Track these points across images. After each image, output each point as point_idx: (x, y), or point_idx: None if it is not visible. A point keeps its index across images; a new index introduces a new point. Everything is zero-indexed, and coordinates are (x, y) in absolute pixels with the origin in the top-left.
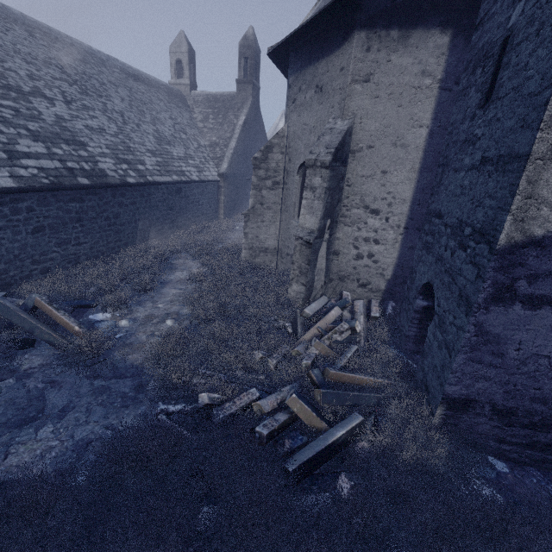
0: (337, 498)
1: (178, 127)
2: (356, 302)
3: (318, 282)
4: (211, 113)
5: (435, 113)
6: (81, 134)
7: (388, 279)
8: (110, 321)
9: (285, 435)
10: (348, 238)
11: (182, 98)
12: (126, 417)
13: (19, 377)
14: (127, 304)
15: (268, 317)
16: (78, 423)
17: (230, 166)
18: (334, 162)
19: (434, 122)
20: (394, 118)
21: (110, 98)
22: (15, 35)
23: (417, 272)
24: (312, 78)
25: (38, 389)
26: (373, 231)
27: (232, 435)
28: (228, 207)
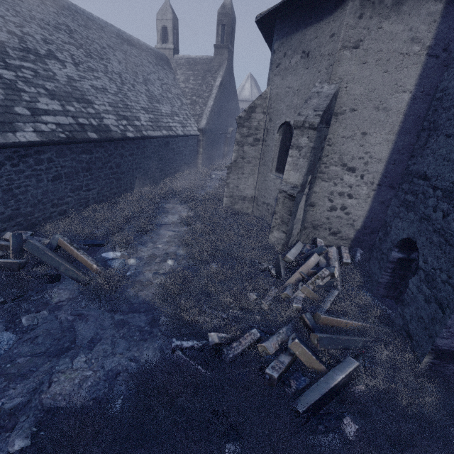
0: (346, 440)
1: (165, 87)
2: (330, 249)
3: (296, 230)
4: (192, 75)
5: (419, 79)
6: (88, 93)
7: (357, 229)
8: (120, 259)
9: (289, 376)
10: (324, 192)
11: (166, 61)
12: (146, 350)
13: (51, 309)
14: (132, 244)
15: (254, 260)
16: (106, 354)
17: (208, 122)
18: (321, 124)
19: (417, 88)
20: (379, 83)
21: (110, 61)
22: (30, 3)
23: (393, 227)
24: (299, 44)
25: (68, 321)
26: (347, 187)
27: (242, 373)
28: (205, 158)
